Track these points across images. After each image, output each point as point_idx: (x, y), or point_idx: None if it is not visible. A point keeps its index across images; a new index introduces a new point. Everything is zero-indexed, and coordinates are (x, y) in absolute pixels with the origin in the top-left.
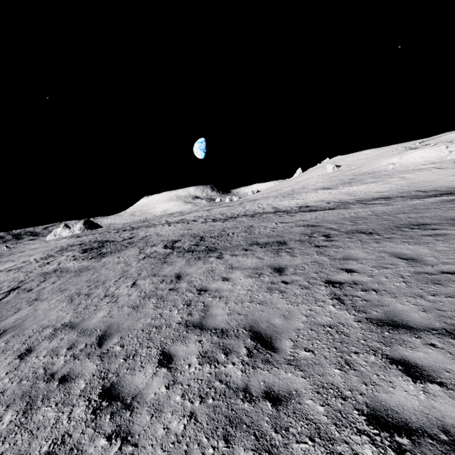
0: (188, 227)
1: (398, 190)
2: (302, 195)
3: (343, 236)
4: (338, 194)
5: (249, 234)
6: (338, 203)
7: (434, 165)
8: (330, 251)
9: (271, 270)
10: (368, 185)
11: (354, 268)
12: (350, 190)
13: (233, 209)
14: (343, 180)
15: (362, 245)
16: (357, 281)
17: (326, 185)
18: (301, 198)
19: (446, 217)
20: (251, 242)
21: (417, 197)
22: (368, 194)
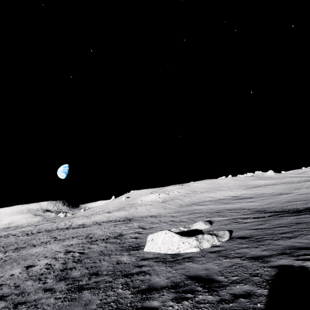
0: (1, 241)
1: (124, 216)
2: (95, 216)
3: (50, 242)
4: (106, 217)
5: (24, 243)
6: (94, 223)
7: (151, 203)
8: (33, 248)
9: (0, 257)
10: (122, 212)
11: (25, 253)
12: (113, 215)
13: (51, 225)
14: (120, 207)
15: (46, 245)
16: (17, 257)
17: (112, 209)
18: (91, 218)
19: (90, 233)
20: (16, 247)
21: (116, 221)
22: (113, 218)
